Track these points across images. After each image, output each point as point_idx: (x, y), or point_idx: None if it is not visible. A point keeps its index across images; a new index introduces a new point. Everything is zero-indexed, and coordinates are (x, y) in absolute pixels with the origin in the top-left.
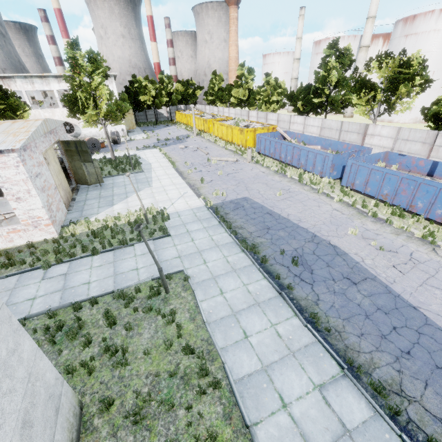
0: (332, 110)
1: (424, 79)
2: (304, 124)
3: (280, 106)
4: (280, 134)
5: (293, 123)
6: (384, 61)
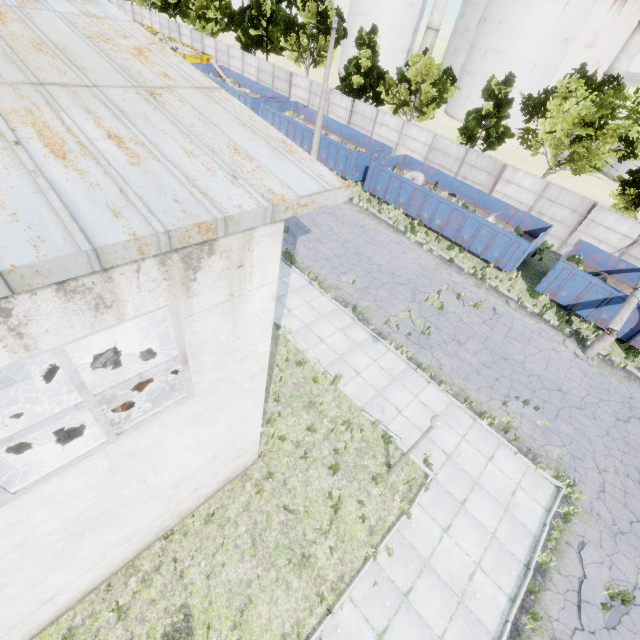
0: (272, 50)
1: (340, 34)
2: (243, 61)
3: (221, 27)
4: (215, 69)
5: (232, 58)
6: (306, 3)
